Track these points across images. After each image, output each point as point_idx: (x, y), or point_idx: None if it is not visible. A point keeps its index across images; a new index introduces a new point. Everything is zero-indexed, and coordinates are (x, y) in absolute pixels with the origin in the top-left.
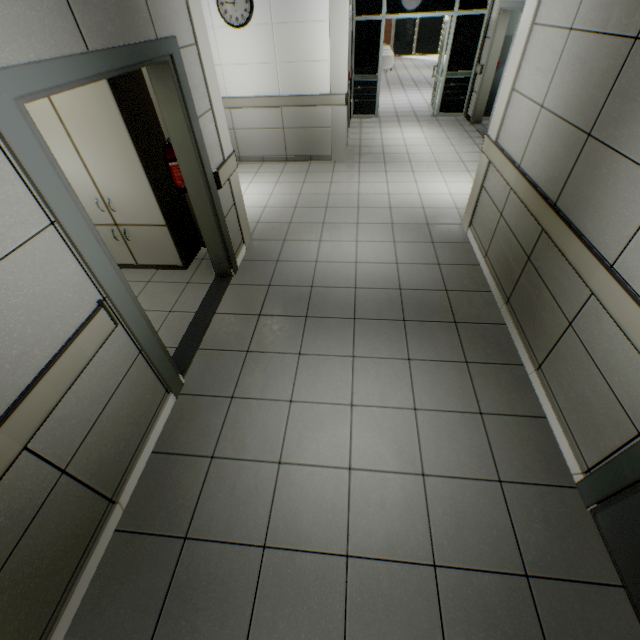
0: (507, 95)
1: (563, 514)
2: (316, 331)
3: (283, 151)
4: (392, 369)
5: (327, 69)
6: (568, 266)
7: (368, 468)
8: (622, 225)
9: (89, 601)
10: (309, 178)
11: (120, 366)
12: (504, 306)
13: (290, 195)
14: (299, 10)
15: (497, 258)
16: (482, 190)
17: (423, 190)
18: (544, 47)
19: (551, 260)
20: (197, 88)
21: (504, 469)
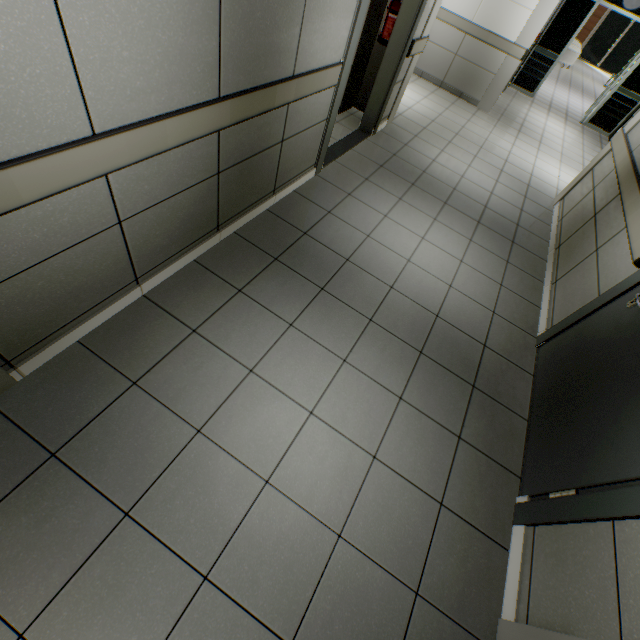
0: None
1: (521, 341)
2: (416, 195)
3: (442, 76)
4: (457, 238)
5: (526, 18)
6: (620, 214)
7: (419, 266)
8: None
9: (249, 227)
10: (452, 108)
11: (320, 115)
12: (553, 250)
13: (432, 111)
14: None
15: (569, 220)
16: (589, 172)
17: (538, 165)
18: None
19: (611, 213)
20: None
21: (499, 310)
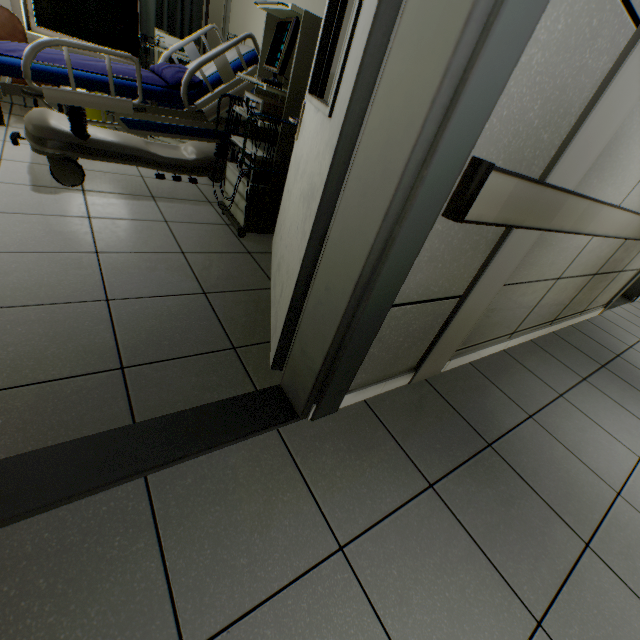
0: None
1: None
2: None
3: None
4: None
5: None
6: None
7: None
8: None
9: (562, 332)
10: None
11: None
12: None
13: None
14: None
15: None
16: None
17: None
18: None
19: None
20: None
21: None
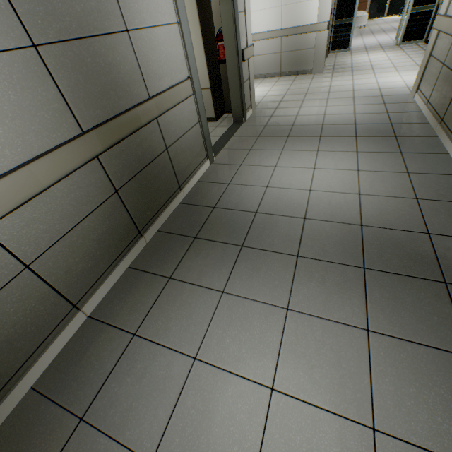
0: None
1: None
2: (294, 142)
3: (279, 69)
4: (344, 155)
5: (316, 5)
6: None
7: (322, 190)
8: None
9: (168, 221)
10: (295, 82)
11: (191, 120)
12: (438, 125)
13: (281, 90)
14: None
15: (436, 97)
16: (430, 58)
17: (381, 81)
18: None
19: None
20: None
21: (421, 194)
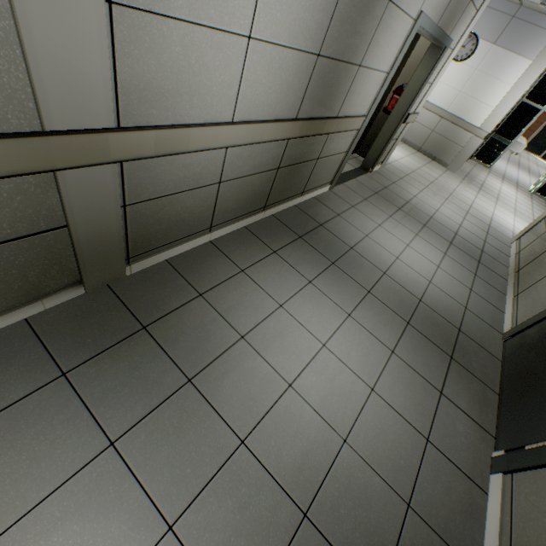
0: None
1: (489, 333)
2: (402, 216)
3: (421, 144)
4: (434, 250)
5: (488, 112)
6: None
7: (405, 263)
8: None
9: (282, 213)
10: (428, 166)
11: (343, 147)
12: (513, 273)
13: (413, 165)
14: (498, 70)
15: (526, 252)
16: (542, 220)
17: (497, 213)
18: None
19: None
20: (437, 69)
21: (470, 307)
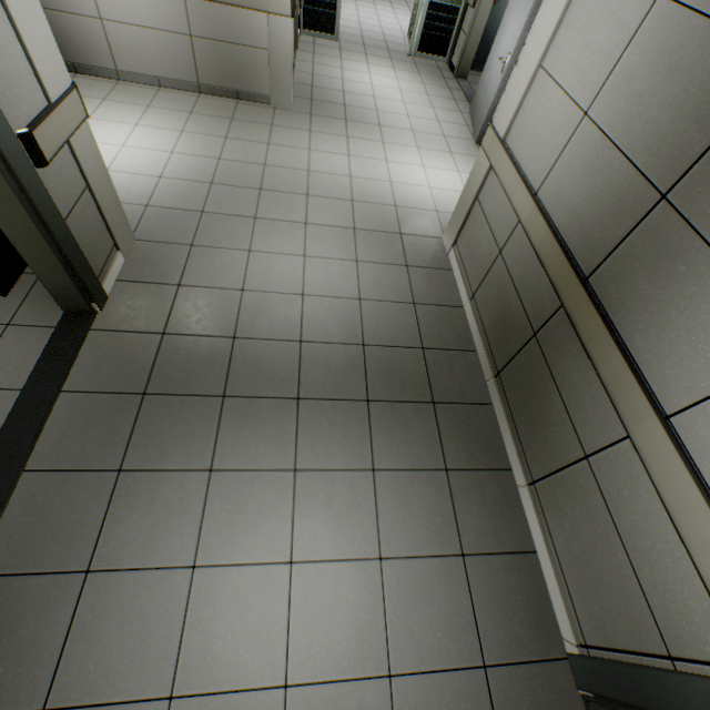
0: (531, 72)
1: (554, 704)
2: (239, 424)
3: (193, 75)
4: (350, 489)
5: None
6: (595, 378)
7: (313, 680)
8: (699, 368)
9: None
10: (235, 131)
11: None
12: (493, 380)
13: (204, 159)
14: None
15: (489, 310)
16: (476, 203)
17: (396, 176)
18: (604, 10)
19: (570, 356)
20: None
21: (490, 645)
